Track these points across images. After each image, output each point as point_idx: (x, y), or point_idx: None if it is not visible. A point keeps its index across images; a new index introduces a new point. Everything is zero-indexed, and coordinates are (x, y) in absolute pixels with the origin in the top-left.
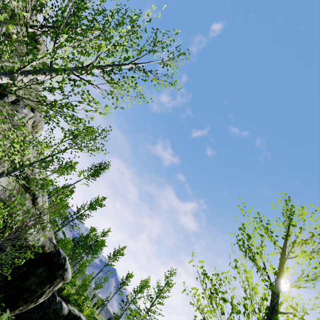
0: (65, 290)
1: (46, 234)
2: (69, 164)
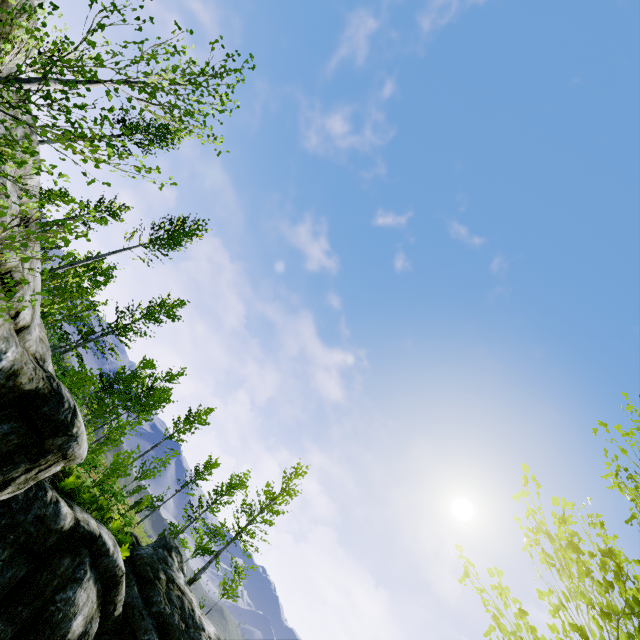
0: (72, 477)
1: (29, 345)
2: (106, 206)
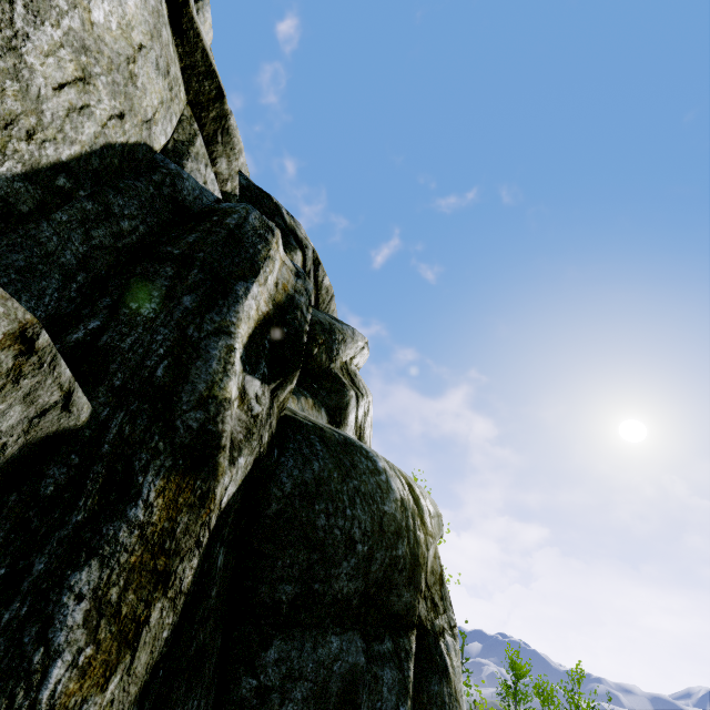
0: None
1: None
2: None
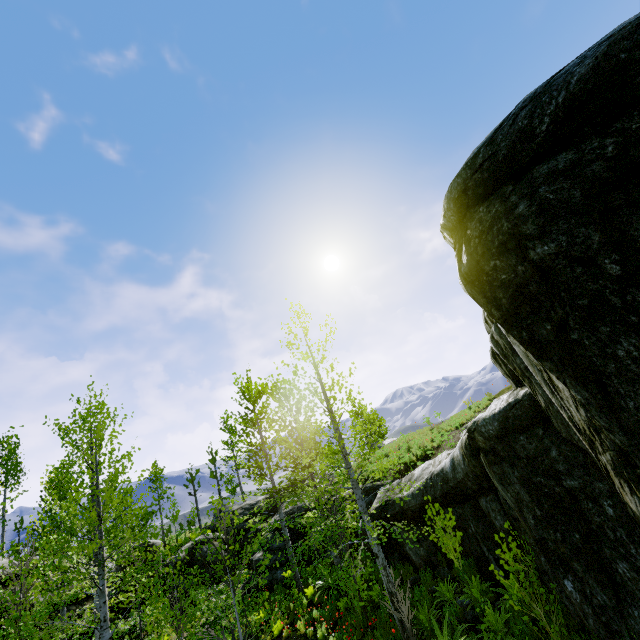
0: None
1: None
2: None
